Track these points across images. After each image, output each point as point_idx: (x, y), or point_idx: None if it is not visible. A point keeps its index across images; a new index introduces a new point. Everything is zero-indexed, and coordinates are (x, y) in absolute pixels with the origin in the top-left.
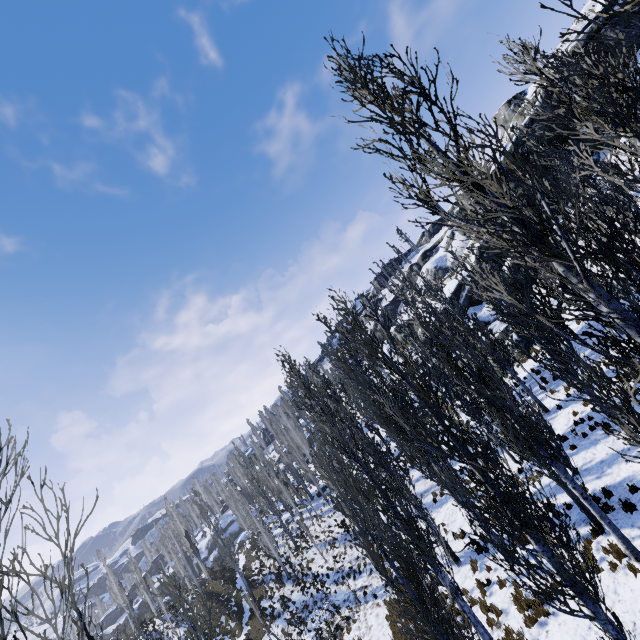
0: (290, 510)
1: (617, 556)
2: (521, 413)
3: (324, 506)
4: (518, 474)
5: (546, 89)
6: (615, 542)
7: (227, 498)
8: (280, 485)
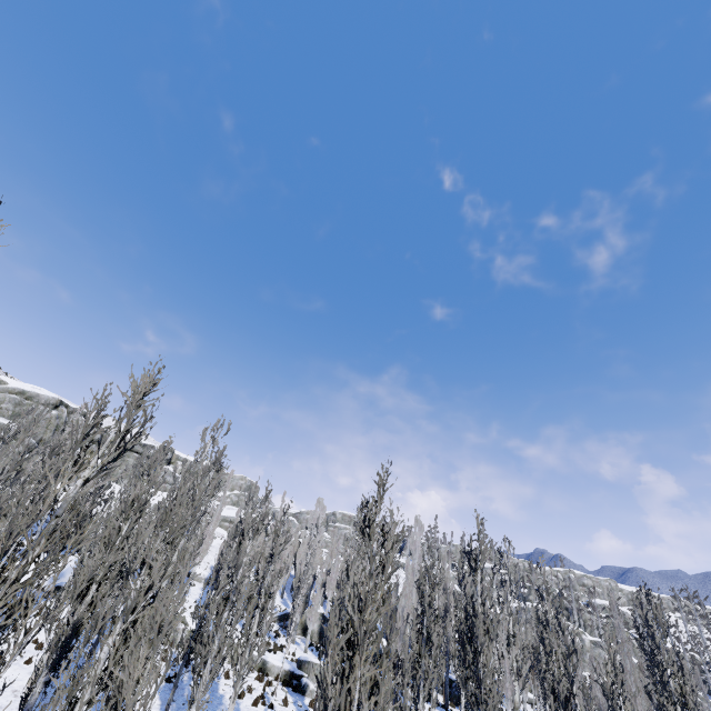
0: None
1: None
2: None
3: None
4: None
5: None
6: None
7: None
8: None
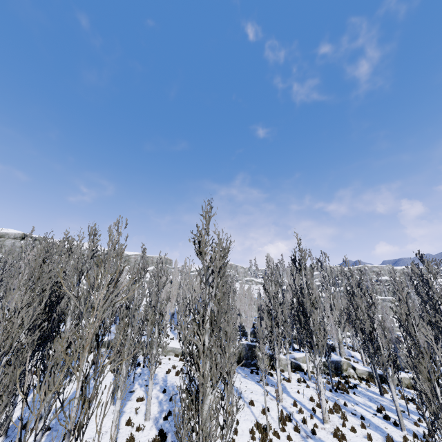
0: None
1: None
2: None
3: None
4: None
5: None
6: None
7: None
8: None
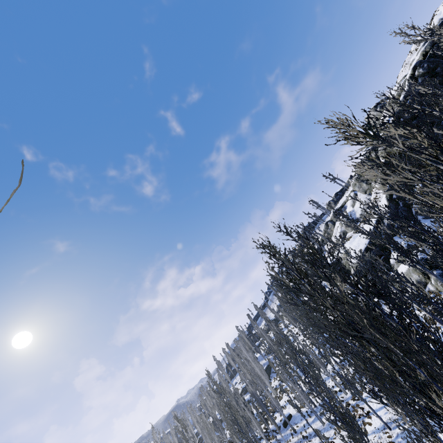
0: (259, 441)
1: None
2: None
3: (292, 436)
4: None
5: (410, 78)
6: None
7: (202, 429)
8: (248, 414)
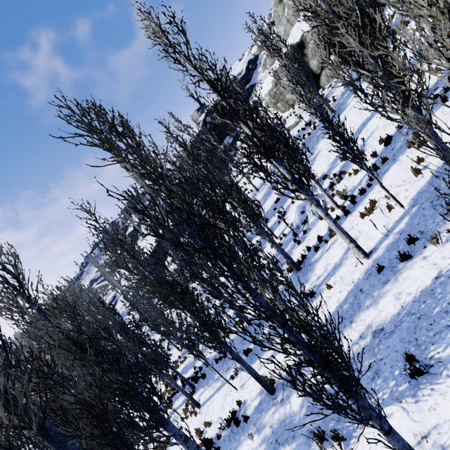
0: None
1: (193, 407)
2: (144, 352)
3: None
4: (179, 358)
5: (204, 121)
6: (196, 397)
7: None
8: None
